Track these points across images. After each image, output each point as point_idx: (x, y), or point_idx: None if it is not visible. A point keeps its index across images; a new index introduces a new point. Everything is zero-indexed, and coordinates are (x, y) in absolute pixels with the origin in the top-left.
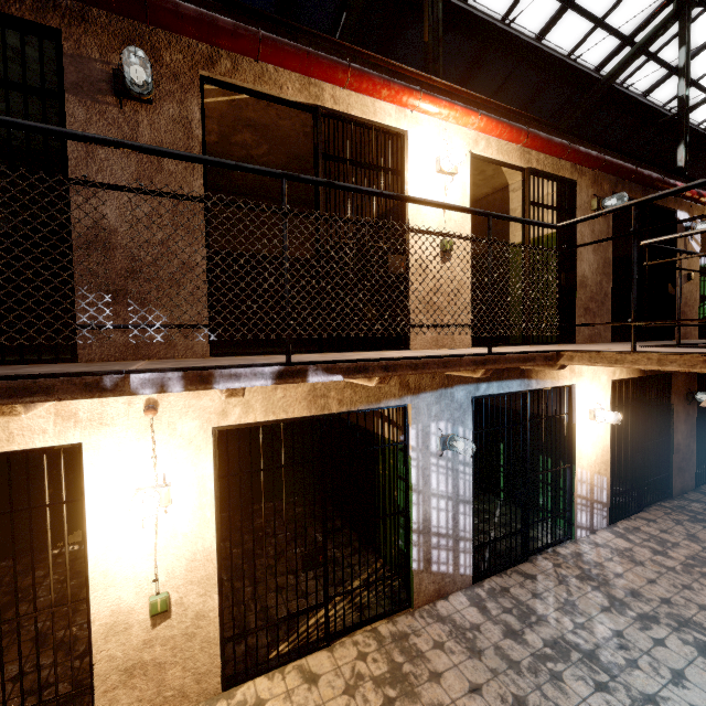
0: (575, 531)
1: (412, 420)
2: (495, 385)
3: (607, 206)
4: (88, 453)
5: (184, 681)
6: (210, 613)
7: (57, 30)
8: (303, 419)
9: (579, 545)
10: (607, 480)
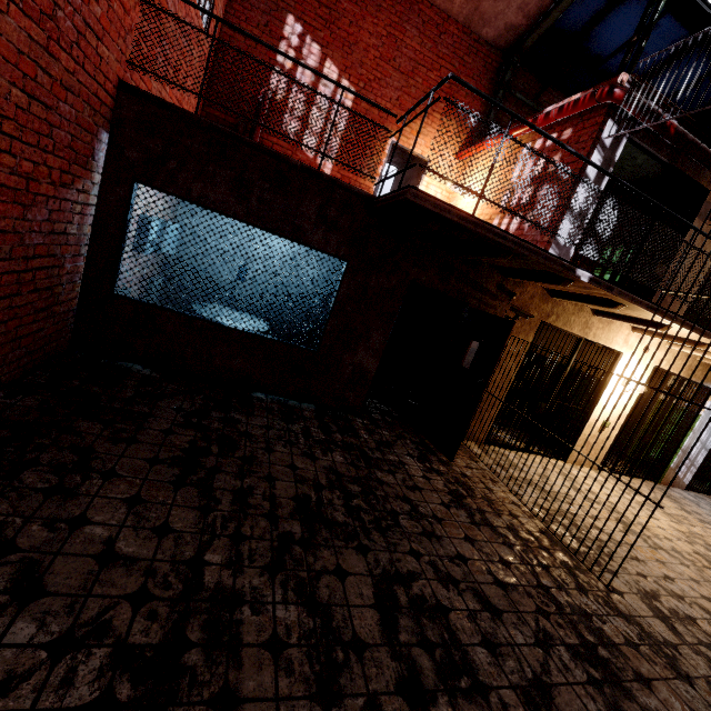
0: None
1: None
2: None
3: None
4: (622, 358)
5: (592, 457)
6: (611, 437)
7: (709, 191)
8: (679, 377)
9: None
10: None
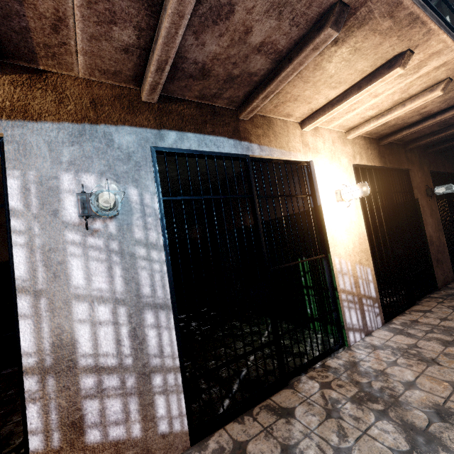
0: (346, 334)
1: (7, 162)
2: (194, 139)
3: None
4: None
5: None
6: None
7: None
8: None
9: (354, 352)
10: (371, 271)
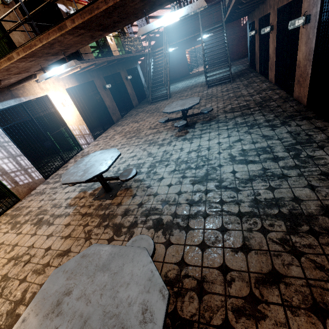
0: (81, 146)
1: None
2: None
3: (8, 1)
4: None
5: None
6: None
7: None
8: None
9: (84, 150)
10: (85, 126)
